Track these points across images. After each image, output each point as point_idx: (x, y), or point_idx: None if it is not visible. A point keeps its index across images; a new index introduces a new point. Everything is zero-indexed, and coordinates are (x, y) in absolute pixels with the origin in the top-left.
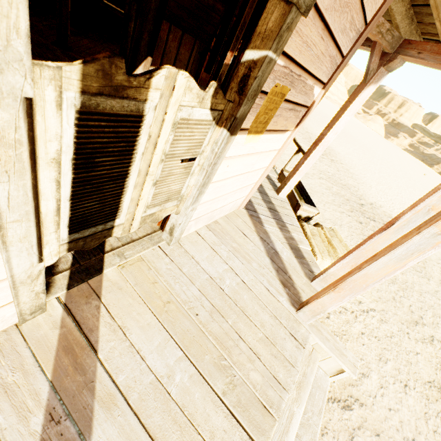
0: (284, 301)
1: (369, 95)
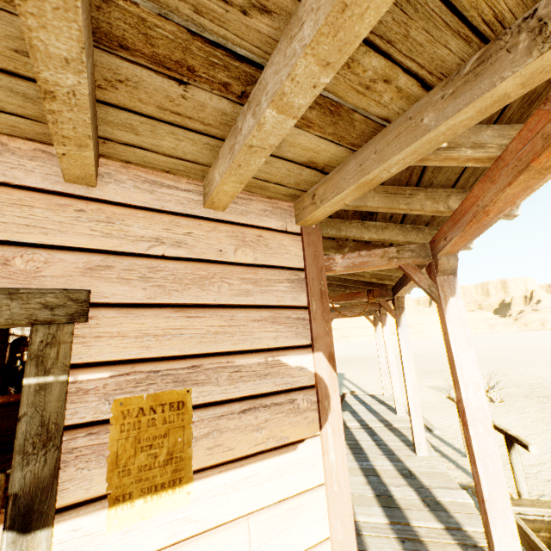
0: None
1: (462, 309)
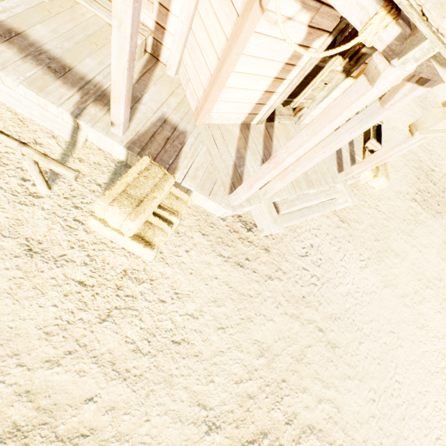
0: (334, 168)
1: None
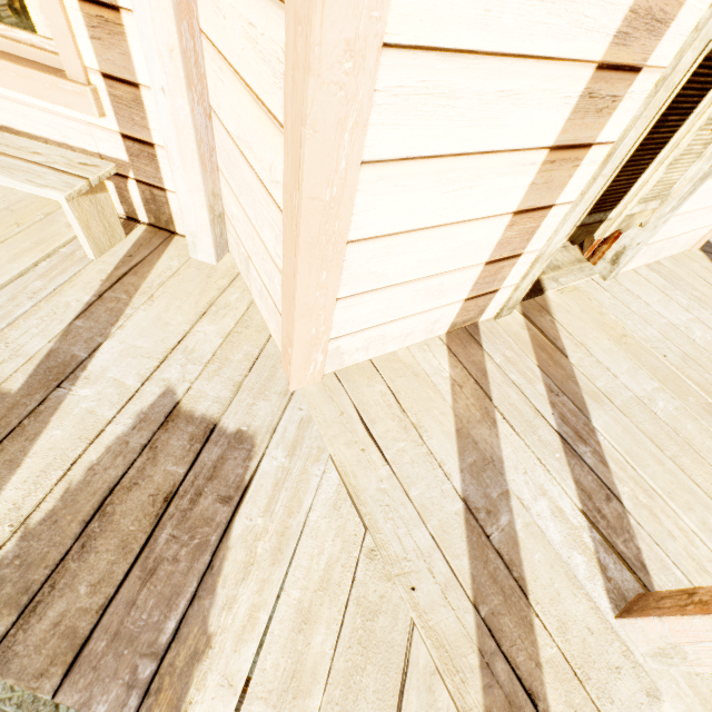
0: None
1: None
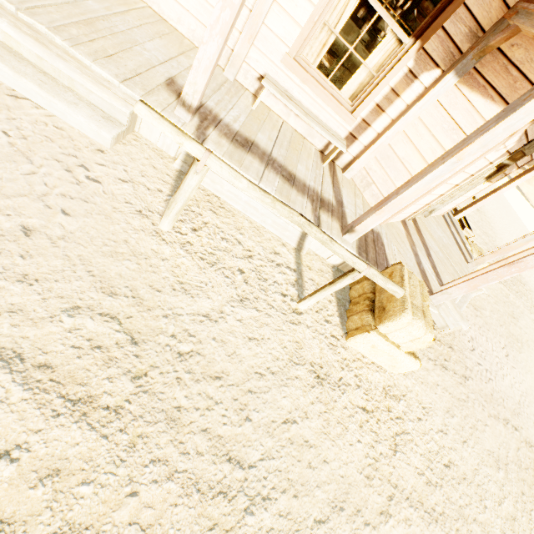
0: (462, 258)
1: None
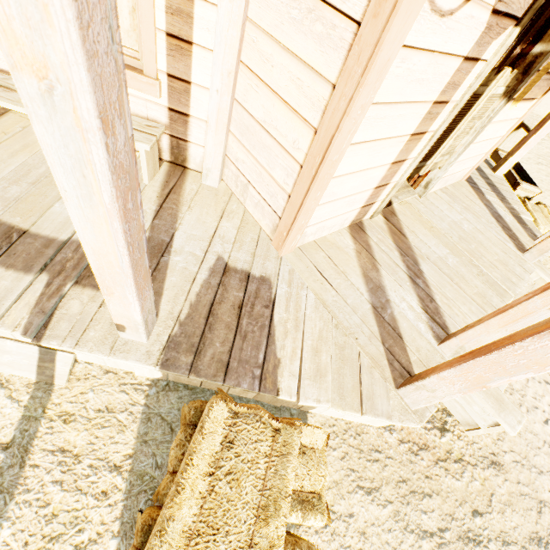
0: (511, 246)
1: None
